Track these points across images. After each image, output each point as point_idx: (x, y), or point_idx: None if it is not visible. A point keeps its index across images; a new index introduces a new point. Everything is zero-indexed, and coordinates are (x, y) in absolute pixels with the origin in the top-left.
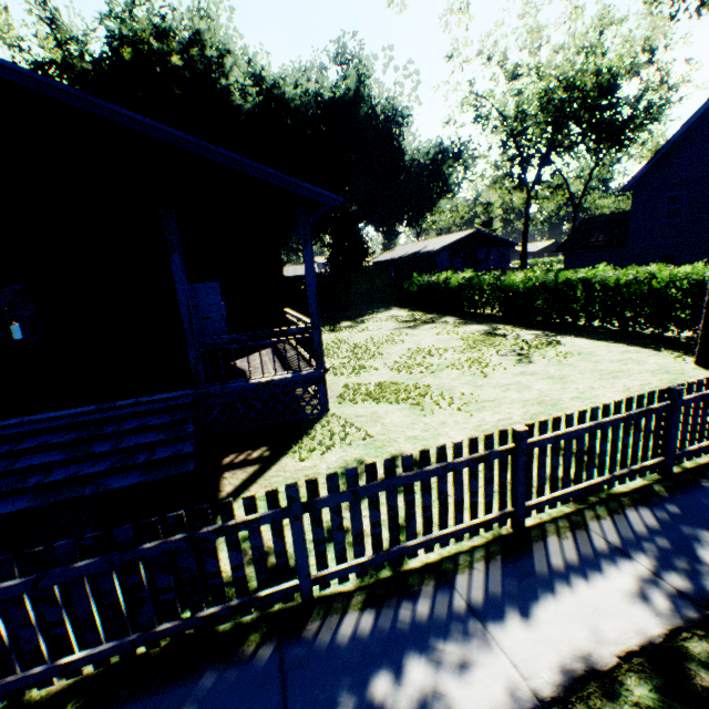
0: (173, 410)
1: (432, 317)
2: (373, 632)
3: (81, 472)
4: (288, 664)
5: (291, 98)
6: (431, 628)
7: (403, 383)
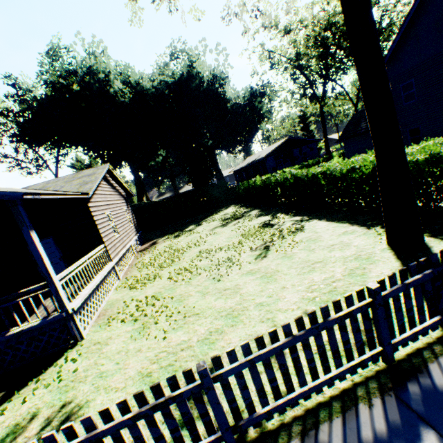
0: None
1: (245, 212)
2: None
3: None
4: None
5: (148, 89)
6: None
7: (161, 295)
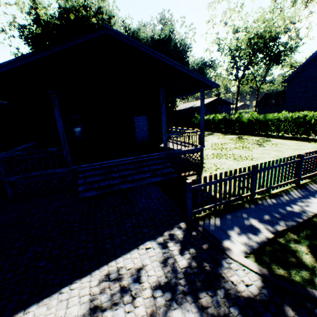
0: (157, 159)
1: (209, 133)
2: (277, 202)
3: (143, 176)
4: (261, 207)
5: (142, 38)
6: (292, 200)
7: (222, 153)
